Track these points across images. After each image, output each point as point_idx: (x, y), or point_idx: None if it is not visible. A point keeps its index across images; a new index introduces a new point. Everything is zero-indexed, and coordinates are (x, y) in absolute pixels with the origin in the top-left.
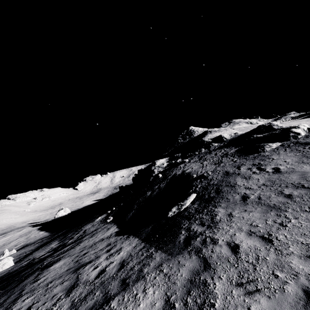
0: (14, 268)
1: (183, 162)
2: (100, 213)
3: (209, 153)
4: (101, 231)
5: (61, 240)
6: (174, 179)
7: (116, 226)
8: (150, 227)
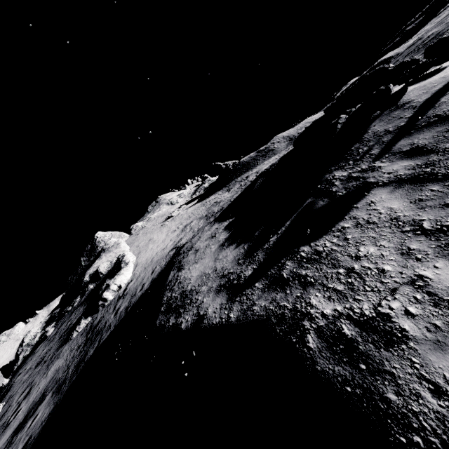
0: None
1: (45, 337)
2: None
3: (70, 317)
4: None
5: None
6: None
7: None
8: None
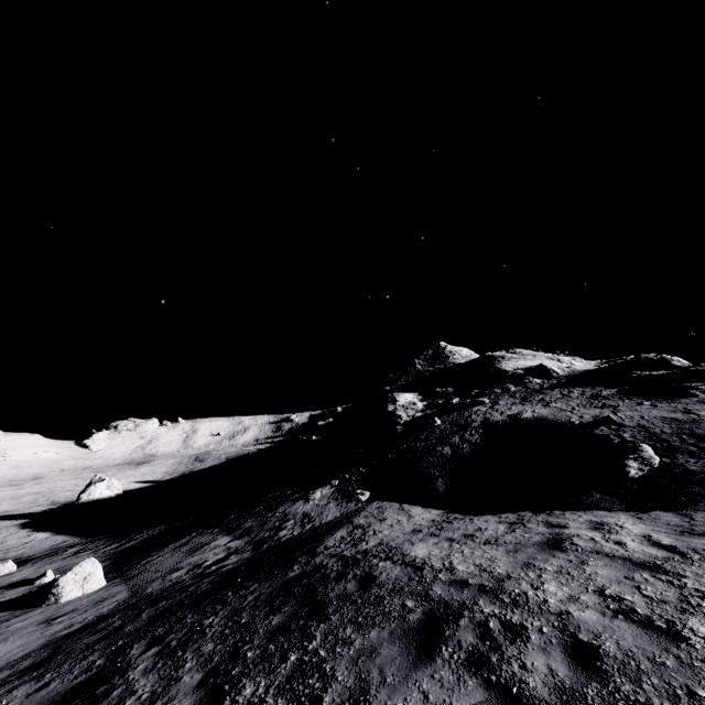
0: (153, 584)
1: (479, 402)
2: (294, 488)
3: (540, 393)
4: (390, 512)
5: (232, 533)
6: (498, 428)
7: (417, 506)
8: (602, 495)
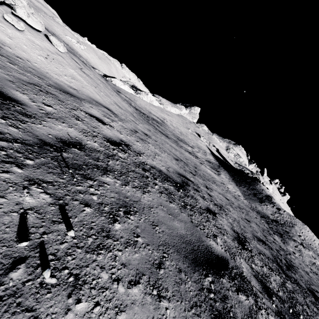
0: None
1: None
2: None
3: None
4: None
5: None
6: None
7: None
8: None
